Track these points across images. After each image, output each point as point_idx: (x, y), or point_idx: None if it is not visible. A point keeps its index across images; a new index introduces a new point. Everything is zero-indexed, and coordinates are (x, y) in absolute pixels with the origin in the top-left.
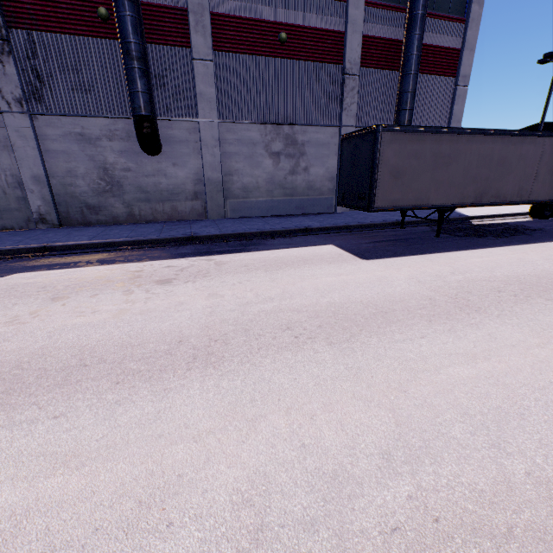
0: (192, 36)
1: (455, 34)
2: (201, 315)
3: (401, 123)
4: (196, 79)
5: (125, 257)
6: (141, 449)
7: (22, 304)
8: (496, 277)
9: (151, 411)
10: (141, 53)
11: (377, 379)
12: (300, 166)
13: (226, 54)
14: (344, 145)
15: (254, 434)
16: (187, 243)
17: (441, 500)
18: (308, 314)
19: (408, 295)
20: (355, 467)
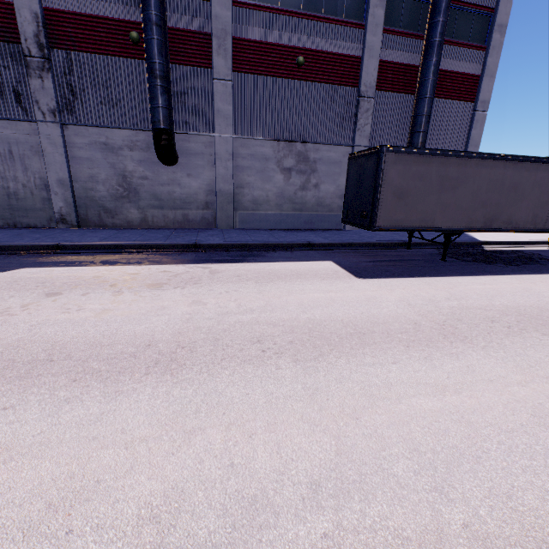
0: (214, 58)
1: (475, 60)
2: (178, 321)
3: (414, 145)
4: (215, 97)
5: (128, 259)
6: (71, 450)
7: (17, 297)
8: (493, 306)
9: (95, 412)
10: (164, 72)
11: (331, 403)
12: (310, 182)
13: (245, 75)
14: (350, 164)
15: (186, 446)
16: (190, 250)
17: (359, 543)
18: (284, 329)
19: (393, 317)
20: (277, 495)
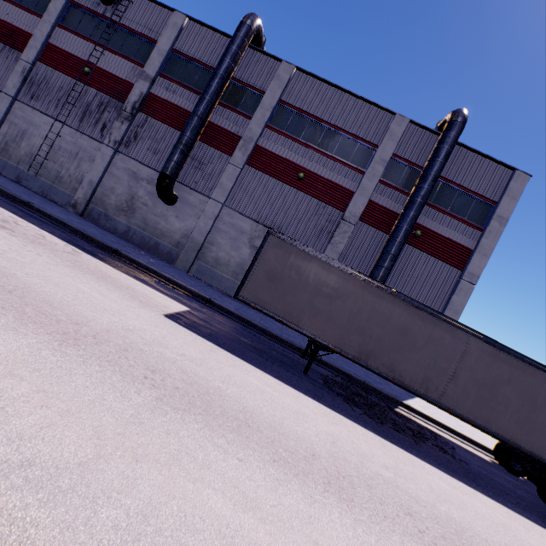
0: (236, 151)
1: (469, 235)
2: None
3: (373, 275)
4: (224, 174)
5: (48, 227)
6: None
7: None
8: (203, 379)
9: None
10: (187, 142)
11: None
12: None
13: (254, 170)
14: None
15: None
16: (107, 250)
17: None
18: None
19: (78, 314)
20: None
